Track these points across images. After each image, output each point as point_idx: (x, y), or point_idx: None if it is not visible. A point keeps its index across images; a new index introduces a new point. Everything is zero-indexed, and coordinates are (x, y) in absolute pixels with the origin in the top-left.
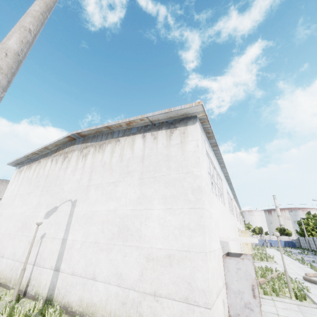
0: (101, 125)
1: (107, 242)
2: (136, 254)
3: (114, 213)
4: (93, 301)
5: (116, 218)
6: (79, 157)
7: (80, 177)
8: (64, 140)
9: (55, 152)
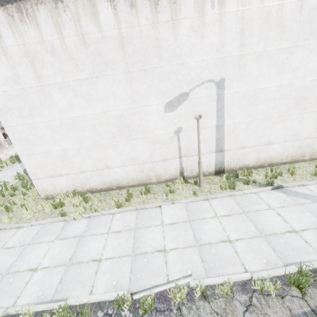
0: None
1: (281, 115)
2: (313, 117)
3: (289, 87)
4: (271, 155)
5: (292, 91)
6: None
7: (220, 41)
8: None
9: None
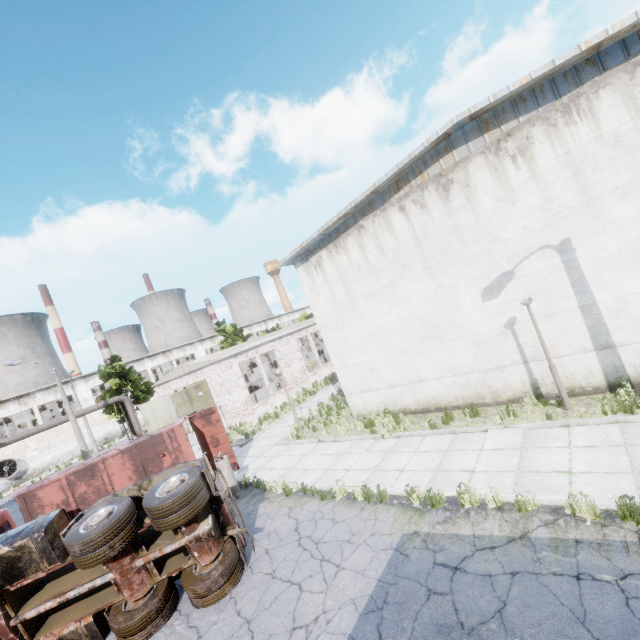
0: (573, 49)
1: None
2: None
3: None
4: None
5: None
6: (497, 165)
7: (542, 198)
8: (424, 151)
9: (396, 190)
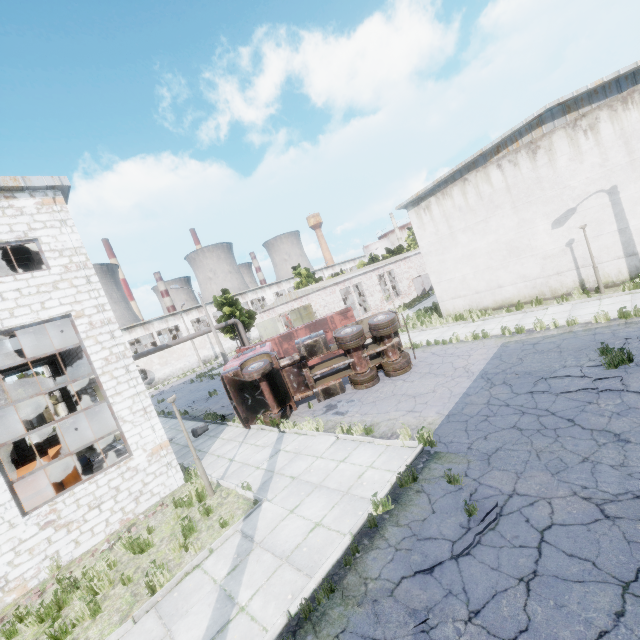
0: (632, 64)
1: None
2: None
3: None
4: None
5: None
6: (573, 136)
7: (601, 159)
8: (522, 126)
9: (496, 153)
